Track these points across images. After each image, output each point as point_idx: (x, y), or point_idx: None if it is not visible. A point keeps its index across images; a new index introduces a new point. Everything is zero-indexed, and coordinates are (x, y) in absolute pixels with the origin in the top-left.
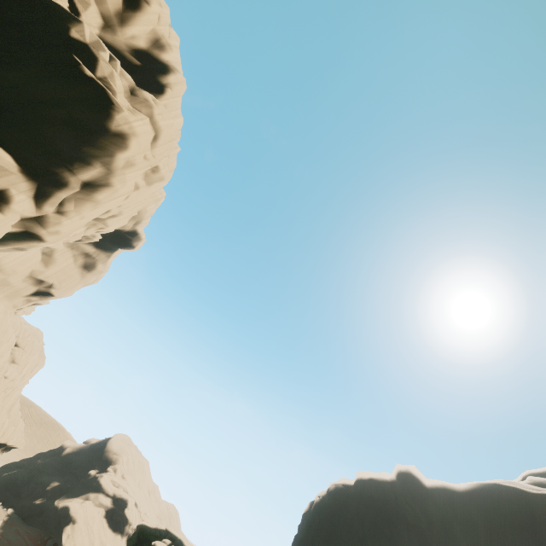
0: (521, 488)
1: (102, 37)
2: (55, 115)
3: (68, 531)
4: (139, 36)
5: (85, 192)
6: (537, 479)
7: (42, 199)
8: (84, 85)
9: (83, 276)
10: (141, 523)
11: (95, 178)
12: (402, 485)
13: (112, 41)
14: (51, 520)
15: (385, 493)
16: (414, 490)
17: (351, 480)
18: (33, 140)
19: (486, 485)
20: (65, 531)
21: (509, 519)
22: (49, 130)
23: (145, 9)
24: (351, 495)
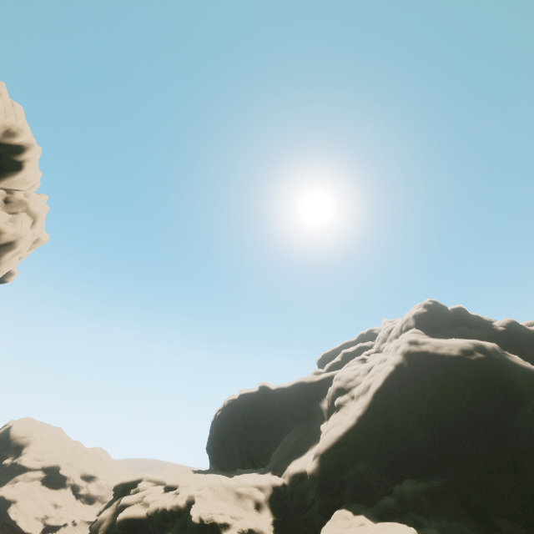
0: (308, 380)
1: None
2: None
3: (14, 510)
4: None
5: None
6: (316, 370)
7: None
8: None
9: None
10: (120, 479)
11: None
12: (262, 392)
13: None
14: None
15: (254, 398)
16: (267, 393)
17: (236, 396)
18: None
19: (296, 382)
20: (10, 511)
21: (303, 394)
22: None
23: None
24: (237, 404)
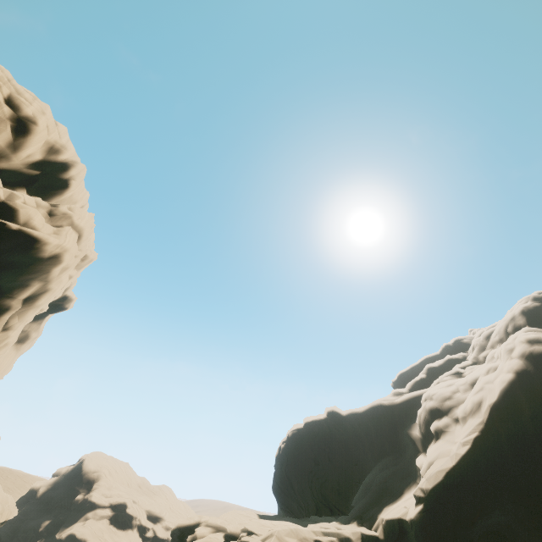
0: (387, 402)
1: None
2: None
3: None
4: (34, 152)
5: (27, 305)
6: (396, 390)
7: None
8: (14, 237)
9: (18, 350)
10: (177, 521)
11: (34, 292)
12: (331, 419)
13: (7, 166)
14: None
15: (322, 427)
16: (337, 420)
17: (301, 425)
18: None
19: (372, 406)
20: None
21: (383, 420)
22: None
23: (35, 131)
24: (303, 435)
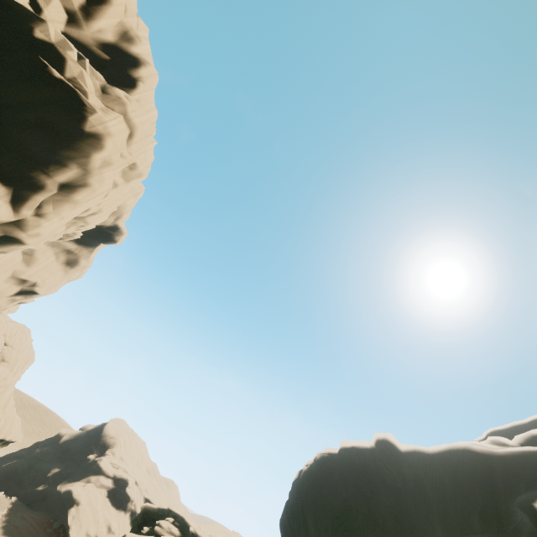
0: (482, 448)
1: (67, 31)
2: (25, 119)
3: (73, 513)
4: (106, 29)
5: (63, 193)
6: (495, 438)
7: (19, 203)
8: (54, 88)
9: (66, 273)
10: (144, 504)
11: (72, 179)
12: (380, 451)
13: (78, 36)
14: (55, 504)
15: (365, 459)
16: (390, 454)
17: (336, 449)
18: (5, 145)
19: (452, 447)
20: (70, 512)
21: (471, 474)
22: (20, 134)
23: (110, 1)
24: (336, 462)
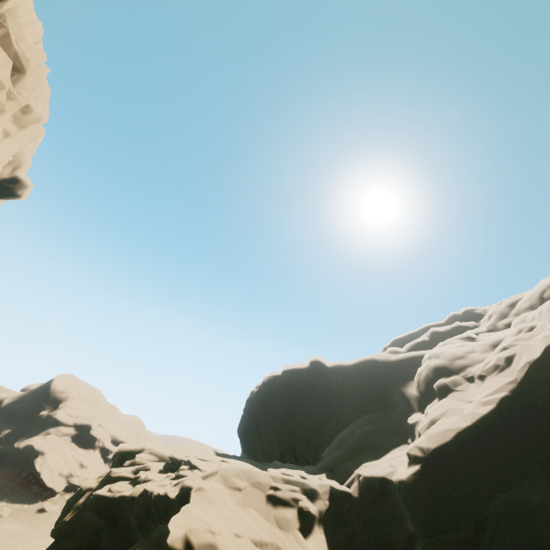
0: (382, 357)
1: None
2: None
3: (40, 462)
4: None
5: None
6: (392, 349)
7: None
8: None
9: None
10: (120, 445)
11: None
12: (313, 369)
13: None
14: (17, 459)
15: (302, 376)
16: (320, 370)
17: (280, 372)
18: None
19: (363, 360)
20: (36, 462)
21: (373, 376)
22: None
23: None
24: (280, 382)
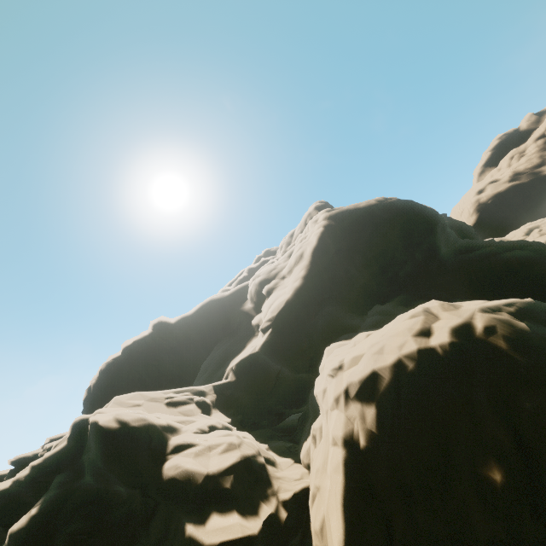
0: (218, 296)
1: None
2: None
3: None
4: None
5: None
6: (224, 289)
7: None
8: None
9: None
10: None
11: None
12: (158, 332)
13: None
14: None
15: (147, 344)
16: (166, 330)
17: (119, 353)
18: None
19: (203, 304)
20: None
21: (215, 313)
22: None
23: None
24: (123, 361)
